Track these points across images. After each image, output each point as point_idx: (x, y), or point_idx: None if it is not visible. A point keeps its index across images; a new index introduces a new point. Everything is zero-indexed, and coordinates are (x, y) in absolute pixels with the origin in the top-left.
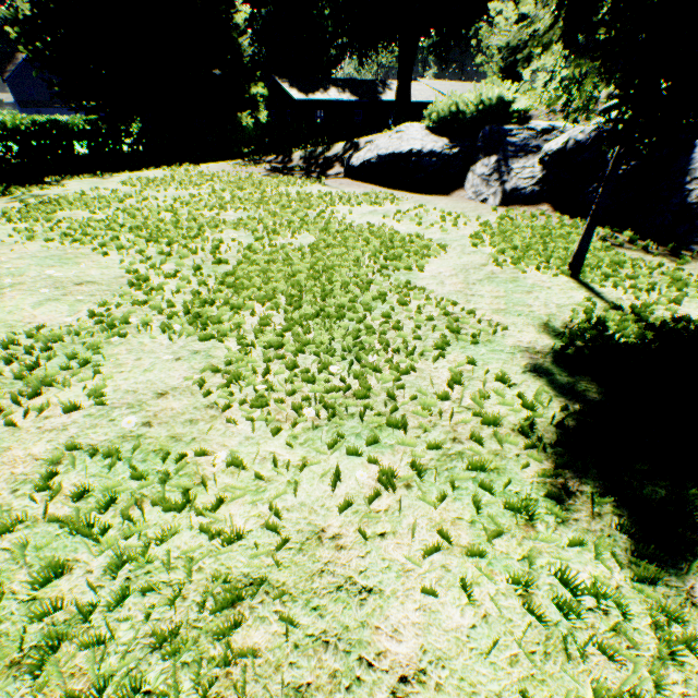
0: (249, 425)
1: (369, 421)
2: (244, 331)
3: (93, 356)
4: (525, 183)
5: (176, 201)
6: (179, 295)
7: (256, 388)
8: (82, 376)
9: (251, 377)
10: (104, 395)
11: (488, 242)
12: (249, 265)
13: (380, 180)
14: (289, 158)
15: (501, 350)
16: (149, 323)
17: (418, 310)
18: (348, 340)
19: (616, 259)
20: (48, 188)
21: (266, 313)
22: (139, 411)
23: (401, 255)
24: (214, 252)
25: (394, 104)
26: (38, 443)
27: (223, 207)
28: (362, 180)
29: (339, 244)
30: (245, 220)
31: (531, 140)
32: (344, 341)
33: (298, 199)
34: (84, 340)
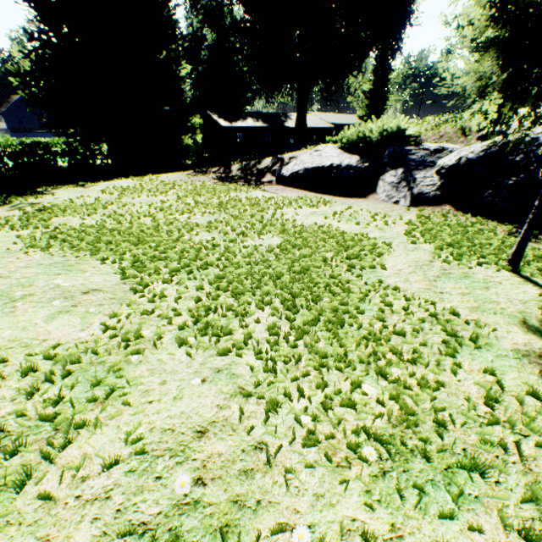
0: (310, 475)
1: (438, 462)
2: (256, 341)
3: (115, 380)
4: (428, 189)
5: (150, 206)
6: (180, 300)
7: (300, 420)
8: (110, 410)
9: (285, 402)
10: (140, 438)
11: (421, 239)
12: (234, 267)
13: (306, 186)
14: (229, 169)
15: (505, 355)
16: (162, 335)
17: (406, 311)
18: (361, 350)
19: (536, 253)
20: (41, 197)
21: (268, 319)
22: (184, 461)
23: (360, 254)
24: (198, 254)
25: (294, 128)
26: (80, 525)
27: (191, 211)
28: (292, 186)
29: (303, 245)
30: (214, 223)
31: (427, 157)
32: (355, 350)
33: (250, 203)
34: (102, 359)
